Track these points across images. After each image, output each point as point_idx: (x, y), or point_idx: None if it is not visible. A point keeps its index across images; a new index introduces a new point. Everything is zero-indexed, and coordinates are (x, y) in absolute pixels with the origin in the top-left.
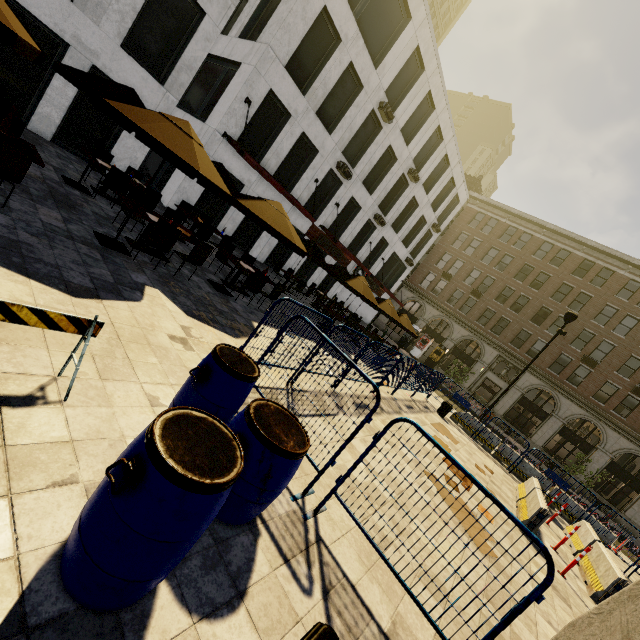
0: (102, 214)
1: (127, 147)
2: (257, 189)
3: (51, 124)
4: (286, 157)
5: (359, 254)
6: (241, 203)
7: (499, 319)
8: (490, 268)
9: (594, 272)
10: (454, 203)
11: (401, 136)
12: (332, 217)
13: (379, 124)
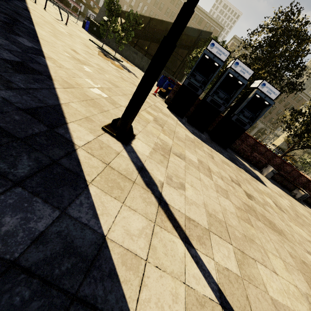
0: None
1: None
2: None
3: None
4: None
5: None
6: None
7: (150, 26)
8: (145, 1)
9: (176, 2)
10: None
11: None
12: None
13: None
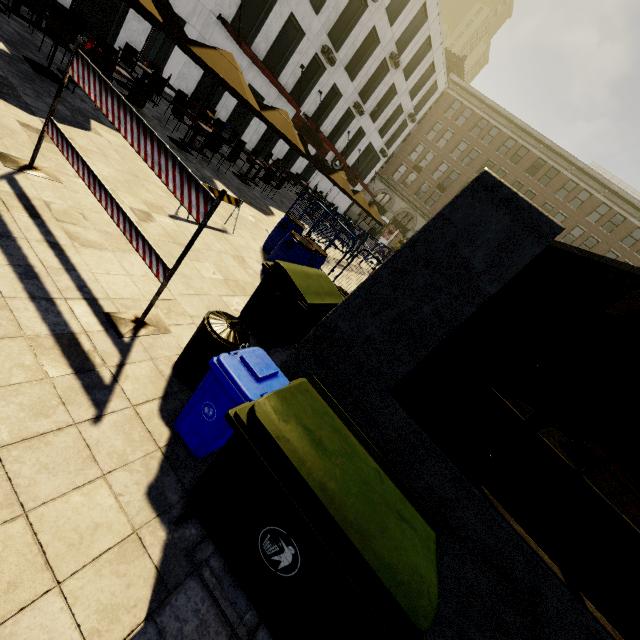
0: (155, 116)
1: (132, 30)
2: (248, 75)
3: (67, 6)
4: (274, 40)
5: (337, 144)
6: (263, 115)
7: None
8: (457, 162)
9: (543, 171)
10: (432, 90)
11: (386, 15)
12: (315, 105)
13: (365, 1)
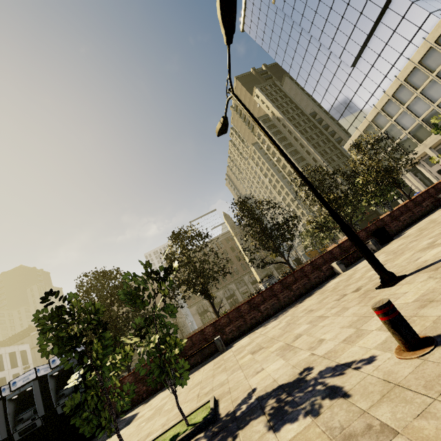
0: None
1: None
2: None
3: None
4: None
5: None
6: None
7: None
8: None
9: None
10: (24, 352)
11: None
12: None
13: None
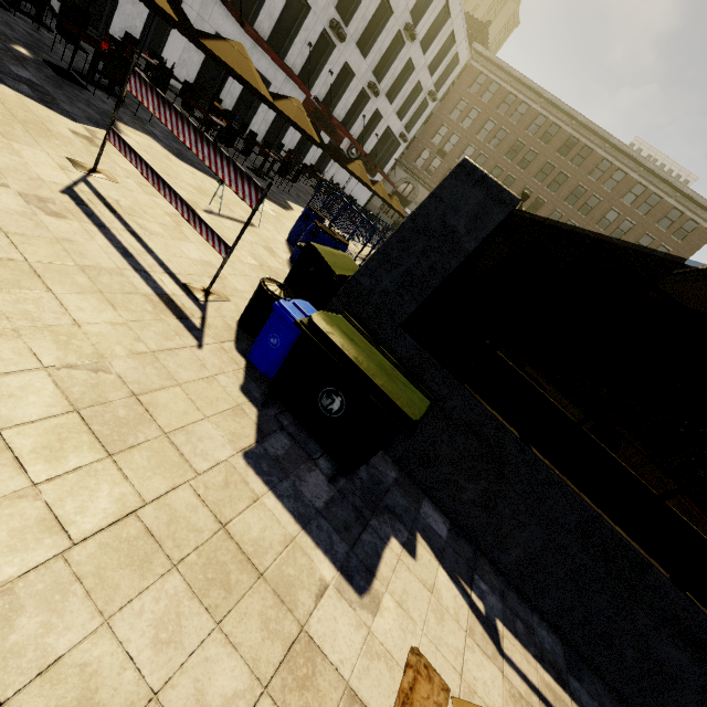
0: None
1: (126, 14)
2: (252, 58)
3: None
4: (278, 16)
5: (353, 130)
6: (275, 105)
7: None
8: (484, 145)
9: (576, 151)
10: (454, 64)
11: None
12: (326, 87)
13: None
